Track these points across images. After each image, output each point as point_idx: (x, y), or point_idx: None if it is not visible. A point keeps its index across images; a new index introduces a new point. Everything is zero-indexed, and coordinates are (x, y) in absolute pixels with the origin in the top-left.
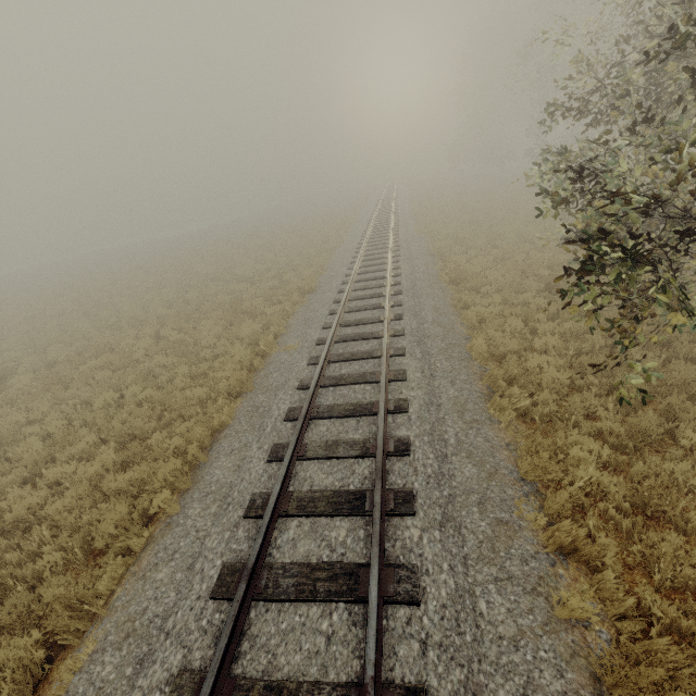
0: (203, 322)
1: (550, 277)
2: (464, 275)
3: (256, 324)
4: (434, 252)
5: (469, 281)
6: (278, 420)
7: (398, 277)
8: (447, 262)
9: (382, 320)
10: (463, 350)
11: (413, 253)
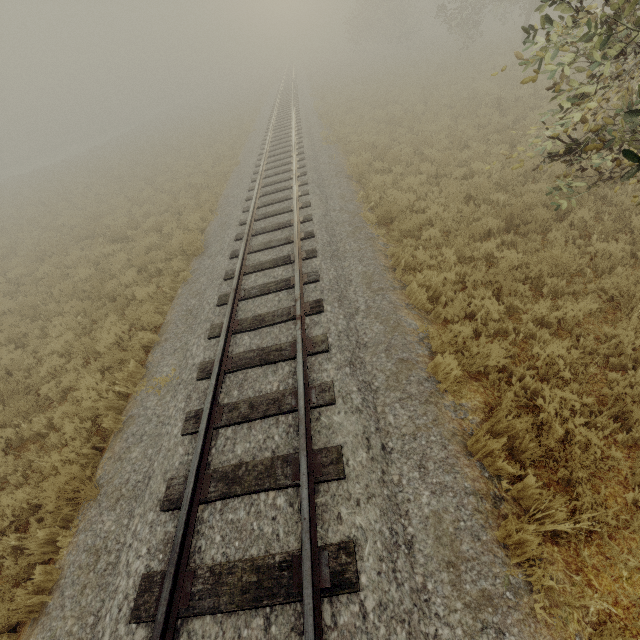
0: (55, 319)
1: (514, 210)
2: (396, 212)
3: (118, 328)
4: (350, 173)
5: (403, 222)
6: (122, 617)
7: (309, 223)
8: (369, 190)
9: (293, 316)
10: (423, 374)
11: (324, 177)
